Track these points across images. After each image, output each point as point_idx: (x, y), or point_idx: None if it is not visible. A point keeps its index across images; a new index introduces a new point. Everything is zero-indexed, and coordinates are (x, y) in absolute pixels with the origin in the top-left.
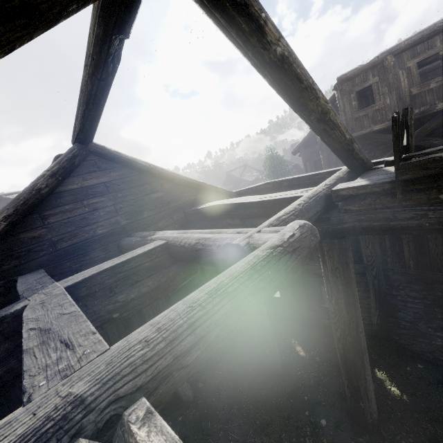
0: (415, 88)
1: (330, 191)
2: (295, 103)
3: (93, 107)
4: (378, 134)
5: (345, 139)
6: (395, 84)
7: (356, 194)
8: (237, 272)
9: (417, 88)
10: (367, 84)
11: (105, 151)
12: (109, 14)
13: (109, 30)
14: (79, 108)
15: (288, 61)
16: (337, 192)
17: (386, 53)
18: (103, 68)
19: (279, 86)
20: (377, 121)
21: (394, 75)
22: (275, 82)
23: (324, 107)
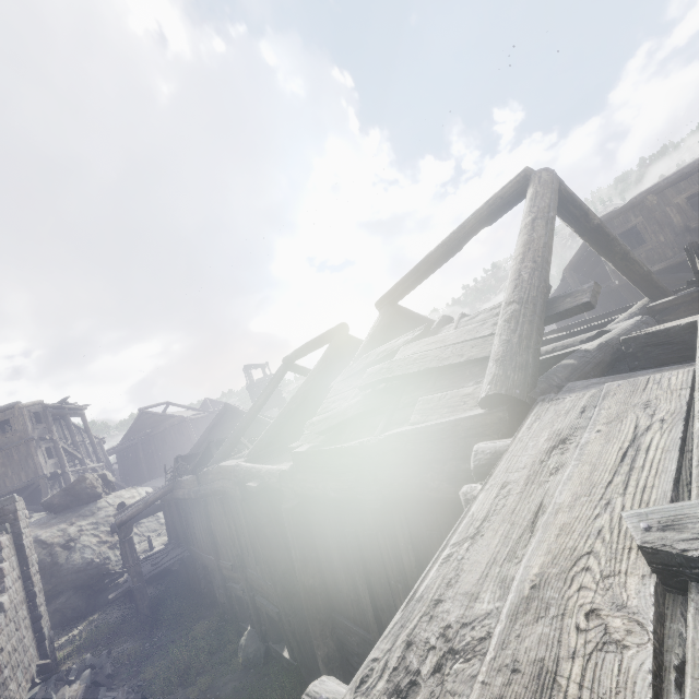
0: (692, 222)
1: (642, 311)
2: (603, 250)
3: (430, 272)
4: (659, 275)
5: (644, 271)
6: (665, 221)
7: (669, 306)
8: (625, 326)
9: (695, 222)
10: (630, 225)
11: (406, 310)
12: (491, 218)
13: (485, 225)
14: (415, 274)
15: (601, 227)
16: (652, 308)
17: (644, 194)
18: (463, 245)
19: (593, 241)
20: (654, 261)
21: (661, 212)
22: (591, 238)
23: (625, 250)
